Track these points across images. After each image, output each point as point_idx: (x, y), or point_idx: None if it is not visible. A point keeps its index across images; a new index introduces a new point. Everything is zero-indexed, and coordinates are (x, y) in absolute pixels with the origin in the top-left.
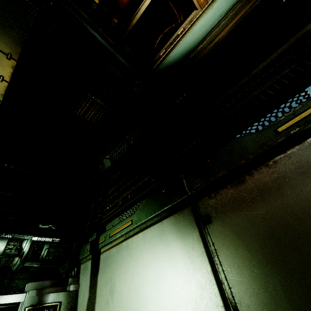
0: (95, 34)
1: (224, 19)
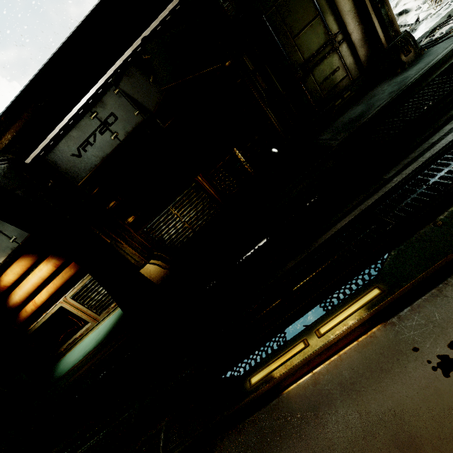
0: None
1: (78, 365)
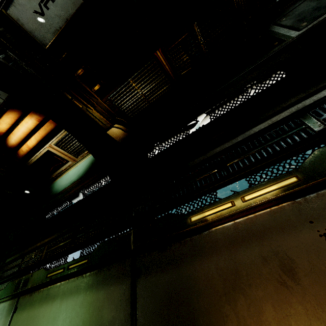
0: None
1: (68, 189)
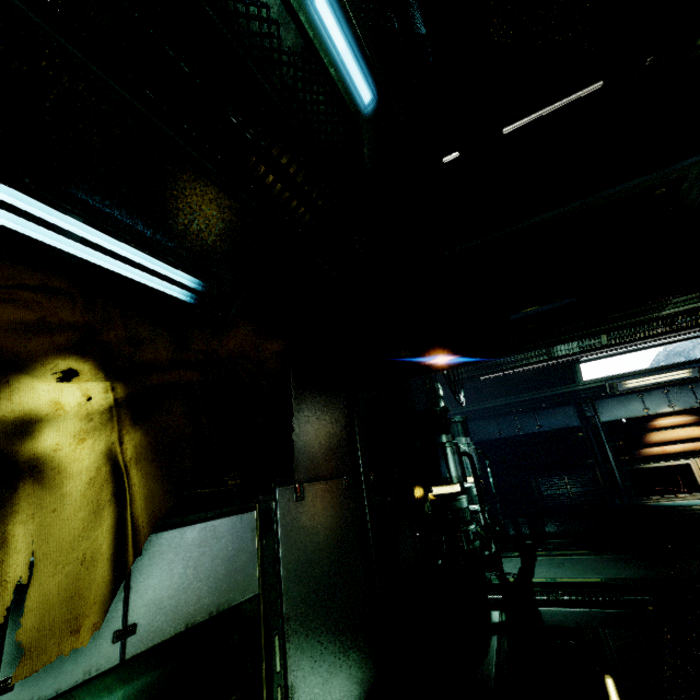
0: (609, 454)
1: None
